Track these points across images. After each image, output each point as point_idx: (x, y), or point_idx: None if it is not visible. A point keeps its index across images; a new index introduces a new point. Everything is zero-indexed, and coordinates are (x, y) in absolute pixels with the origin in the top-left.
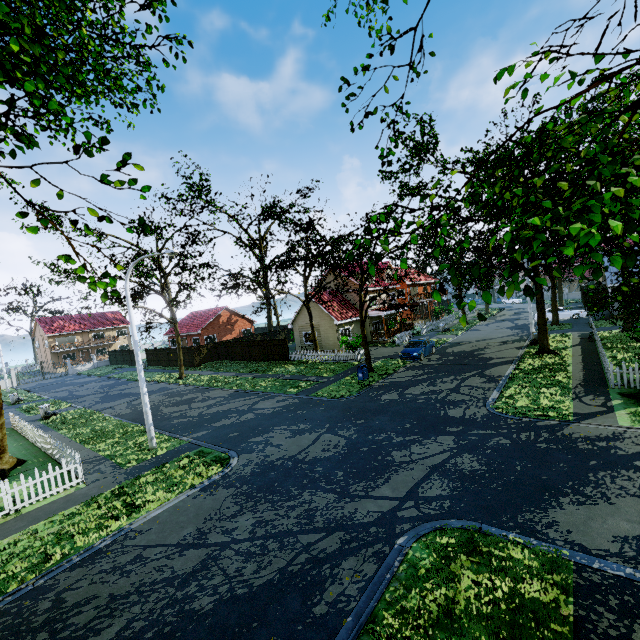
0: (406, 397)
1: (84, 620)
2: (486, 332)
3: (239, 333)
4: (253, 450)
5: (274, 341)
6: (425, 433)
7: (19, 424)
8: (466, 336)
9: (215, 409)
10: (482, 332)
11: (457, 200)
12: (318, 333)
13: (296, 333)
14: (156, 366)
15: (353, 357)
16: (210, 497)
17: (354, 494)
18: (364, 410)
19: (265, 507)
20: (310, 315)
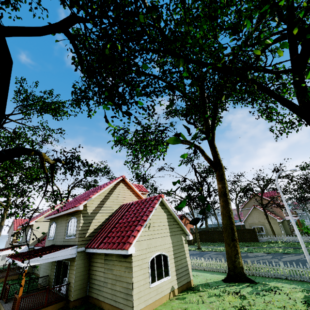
0: None
1: None
2: None
3: (189, 230)
4: None
5: (245, 230)
6: None
7: None
8: None
9: (285, 259)
10: None
11: None
12: (264, 227)
13: (247, 227)
14: None
15: None
16: None
17: None
18: None
19: None
20: (267, 215)
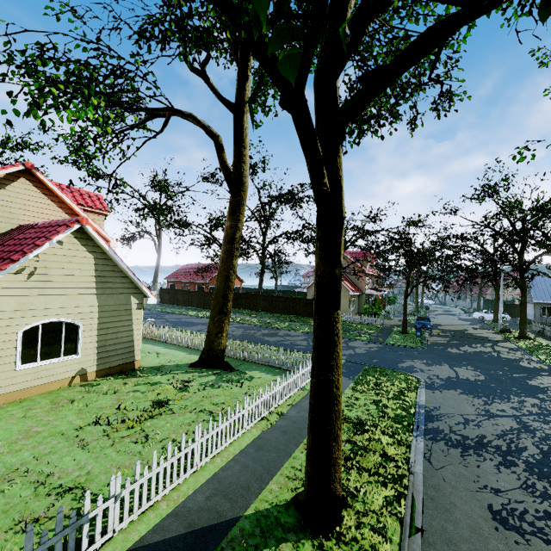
0: (469, 352)
1: (502, 444)
2: (446, 320)
3: None
4: (416, 371)
5: (301, 299)
6: (528, 373)
7: (157, 331)
8: (434, 320)
9: None
10: (443, 319)
11: (478, 224)
12: None
13: (309, 296)
14: (171, 304)
15: (378, 321)
16: (445, 393)
17: (547, 399)
18: (453, 356)
19: (500, 401)
20: None
